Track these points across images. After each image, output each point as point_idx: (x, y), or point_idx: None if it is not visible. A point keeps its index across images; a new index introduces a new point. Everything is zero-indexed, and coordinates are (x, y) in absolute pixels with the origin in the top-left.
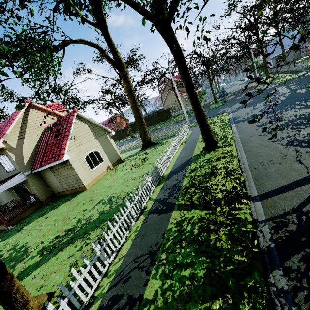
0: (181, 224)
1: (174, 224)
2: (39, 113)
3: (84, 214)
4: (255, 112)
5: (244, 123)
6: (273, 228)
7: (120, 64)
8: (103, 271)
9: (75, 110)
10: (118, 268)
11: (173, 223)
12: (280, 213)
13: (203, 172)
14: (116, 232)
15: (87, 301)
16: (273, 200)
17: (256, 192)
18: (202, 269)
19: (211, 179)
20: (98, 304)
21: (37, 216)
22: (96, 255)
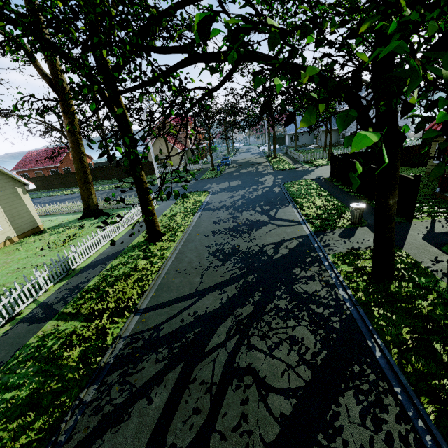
0: (46, 338)
1: (38, 337)
2: None
3: None
4: (228, 201)
5: (208, 213)
6: (126, 345)
7: (61, 88)
8: None
9: None
10: None
11: (39, 336)
12: (143, 329)
13: (121, 271)
14: None
15: None
16: (150, 315)
17: (146, 304)
18: (30, 389)
19: (119, 284)
20: None
21: None
22: None
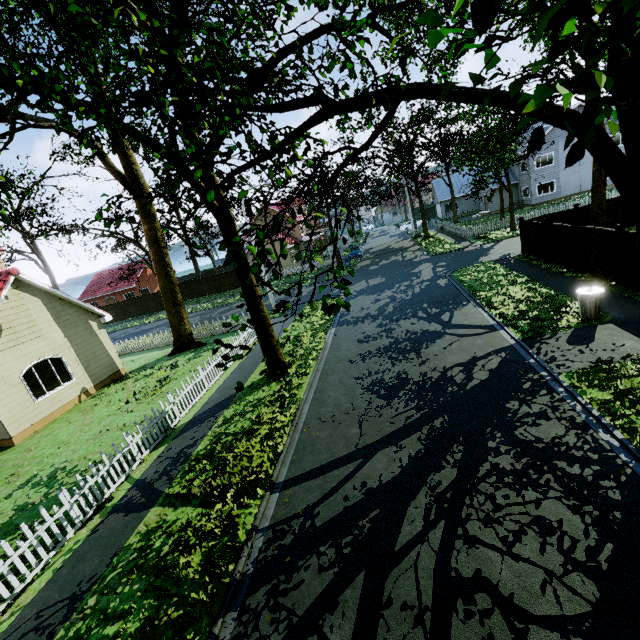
0: (152, 536)
1: (140, 535)
2: None
3: None
4: (373, 308)
5: (347, 329)
6: (267, 542)
7: (138, 186)
8: None
9: (12, 271)
10: (1, 634)
11: (140, 533)
12: (288, 516)
13: (239, 426)
14: (18, 559)
15: None
16: (295, 491)
17: (284, 475)
18: (139, 620)
19: (240, 445)
20: None
21: None
22: None
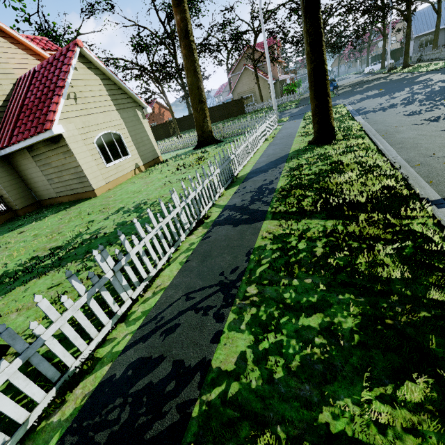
0: (285, 240)
1: (268, 239)
2: (7, 44)
3: (89, 227)
4: (395, 101)
5: (378, 113)
6: None
7: None
8: (119, 311)
9: (77, 42)
10: (151, 309)
11: (267, 238)
12: None
13: (315, 169)
14: (149, 243)
15: (78, 367)
16: None
17: (436, 194)
18: (351, 315)
19: (335, 178)
20: (103, 375)
21: (5, 230)
22: (104, 277)
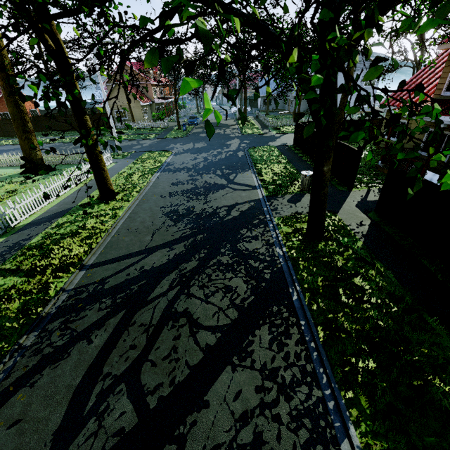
0: None
1: None
2: None
3: None
4: (190, 163)
5: (168, 174)
6: (69, 297)
7: None
8: None
9: None
10: None
11: None
12: (88, 283)
13: (68, 230)
14: None
15: None
16: (97, 270)
17: (93, 261)
18: None
19: (65, 241)
20: None
21: None
22: None
